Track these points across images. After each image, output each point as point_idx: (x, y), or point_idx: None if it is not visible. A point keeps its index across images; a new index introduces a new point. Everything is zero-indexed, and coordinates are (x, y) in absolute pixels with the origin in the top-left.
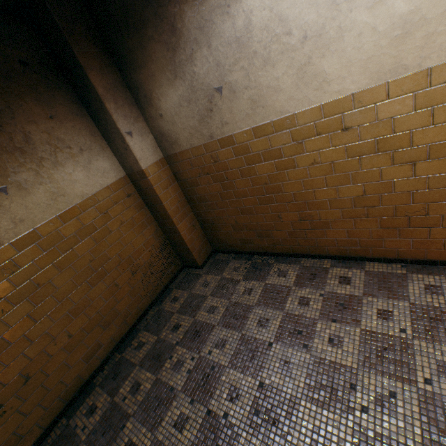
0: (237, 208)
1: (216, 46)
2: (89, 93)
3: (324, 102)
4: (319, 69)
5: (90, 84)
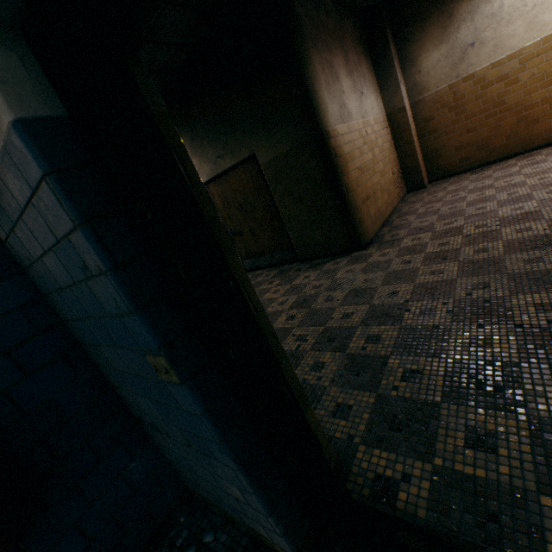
0: (464, 130)
1: (477, 20)
2: (384, 58)
3: (542, 37)
4: (541, 20)
5: (389, 51)
